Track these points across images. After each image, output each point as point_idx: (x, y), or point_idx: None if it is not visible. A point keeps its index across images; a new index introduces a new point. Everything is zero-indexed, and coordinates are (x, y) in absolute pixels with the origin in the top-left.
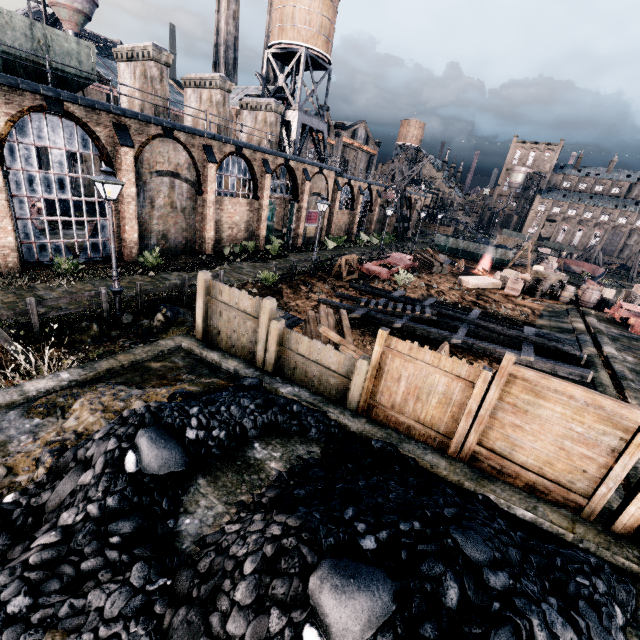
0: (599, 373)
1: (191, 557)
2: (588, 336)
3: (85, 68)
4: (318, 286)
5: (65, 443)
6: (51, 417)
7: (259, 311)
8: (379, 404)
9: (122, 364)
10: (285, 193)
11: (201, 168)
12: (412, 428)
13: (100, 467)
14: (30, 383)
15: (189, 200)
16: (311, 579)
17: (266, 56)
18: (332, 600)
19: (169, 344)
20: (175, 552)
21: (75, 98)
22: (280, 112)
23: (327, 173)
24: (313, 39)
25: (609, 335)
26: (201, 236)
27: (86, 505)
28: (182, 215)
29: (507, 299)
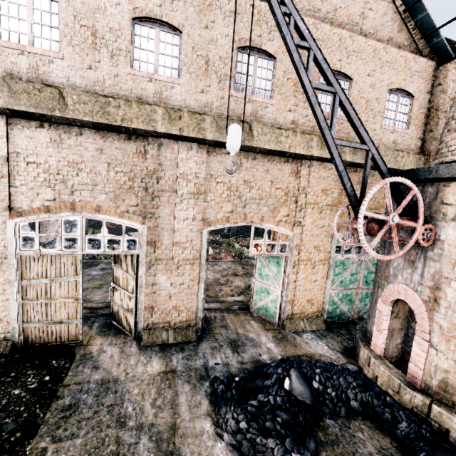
0: None
1: None
2: None
3: None
4: None
5: None
6: None
7: None
8: None
9: None
10: None
11: None
12: None
13: None
14: None
15: None
16: None
17: None
18: None
19: None
20: None
21: None
22: None
23: None
24: None
25: None
26: None
27: None
28: None
29: None
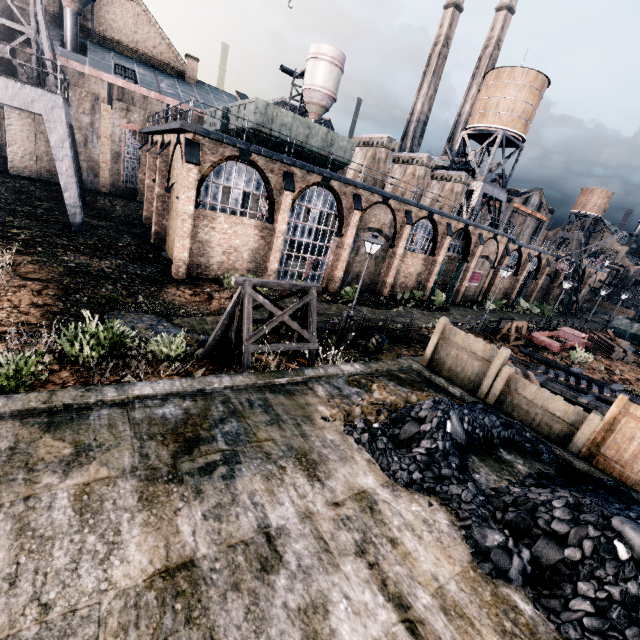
0: None
1: (491, 494)
2: None
3: (346, 157)
4: None
5: (384, 406)
6: (362, 389)
7: (491, 356)
8: (603, 455)
9: (383, 368)
10: (456, 253)
11: (398, 227)
12: (637, 484)
13: (435, 424)
14: (342, 365)
15: (382, 251)
16: (613, 520)
17: (461, 136)
18: (633, 533)
19: (405, 363)
20: (479, 488)
21: (340, 178)
22: (467, 184)
23: (500, 239)
24: (512, 123)
25: None
26: (382, 280)
27: (434, 441)
28: (374, 262)
29: None
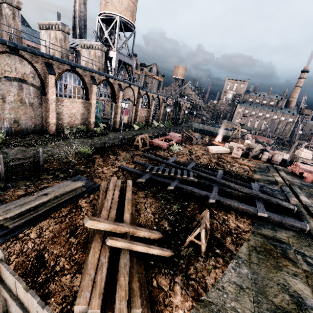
0: (311, 224)
1: None
2: (287, 187)
3: None
4: (122, 155)
5: None
6: None
7: None
8: None
9: None
10: (108, 97)
11: (44, 77)
12: None
13: None
14: None
15: (36, 98)
16: None
17: (97, 20)
18: None
19: None
20: None
21: None
22: (104, 50)
23: (133, 87)
24: (124, 12)
25: (296, 184)
26: (47, 122)
27: None
28: (30, 108)
29: (234, 160)
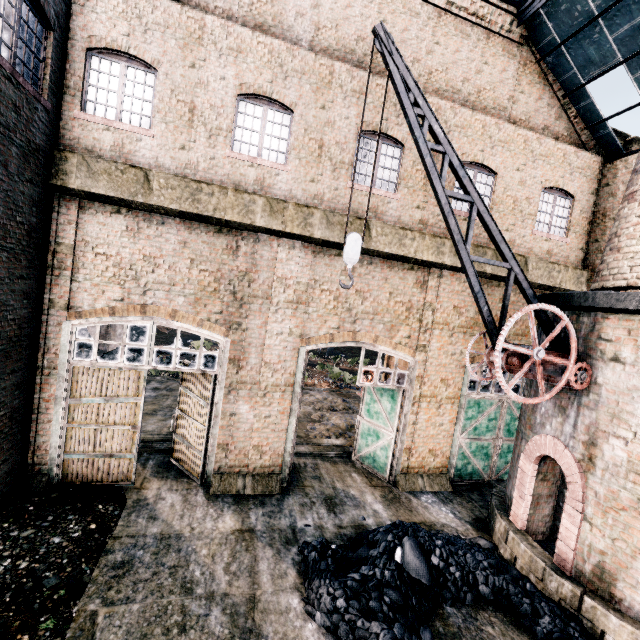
0: None
1: None
2: None
3: None
4: None
5: None
6: None
7: None
8: None
9: None
10: None
11: None
12: None
13: None
14: None
15: None
16: None
17: None
18: None
19: None
20: None
21: None
22: None
23: None
24: None
25: None
26: None
27: None
28: None
29: None
